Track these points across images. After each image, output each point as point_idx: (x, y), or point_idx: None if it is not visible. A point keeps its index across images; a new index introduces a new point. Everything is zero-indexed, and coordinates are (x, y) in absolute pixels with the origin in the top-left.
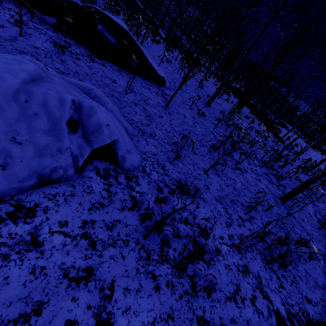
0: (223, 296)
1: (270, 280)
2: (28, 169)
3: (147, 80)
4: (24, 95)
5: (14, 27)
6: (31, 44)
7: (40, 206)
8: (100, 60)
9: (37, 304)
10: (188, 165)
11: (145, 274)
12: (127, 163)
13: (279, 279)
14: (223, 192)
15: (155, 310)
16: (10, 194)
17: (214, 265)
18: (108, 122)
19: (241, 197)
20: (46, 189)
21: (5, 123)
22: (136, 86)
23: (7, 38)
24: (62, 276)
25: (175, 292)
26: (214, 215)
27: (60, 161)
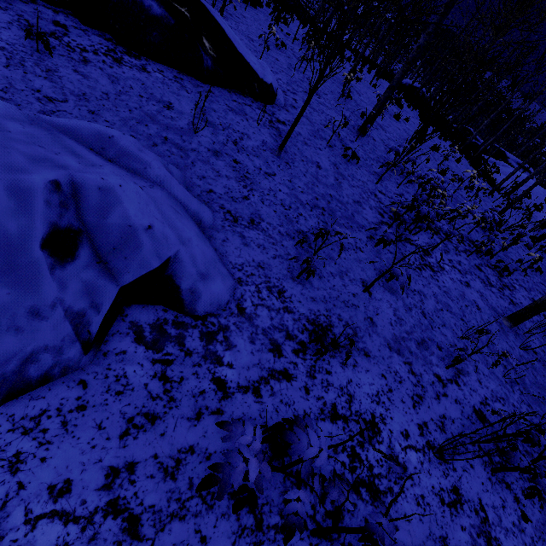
0: None
1: (502, 508)
2: None
3: (238, 94)
4: None
5: None
6: None
7: (1, 455)
8: (134, 58)
9: None
10: (331, 278)
11: None
12: (203, 301)
13: (518, 503)
14: (403, 326)
15: None
16: None
17: (395, 503)
18: (149, 220)
19: (436, 330)
20: (15, 407)
21: None
22: (215, 111)
23: None
24: None
25: None
26: (388, 385)
27: (42, 337)
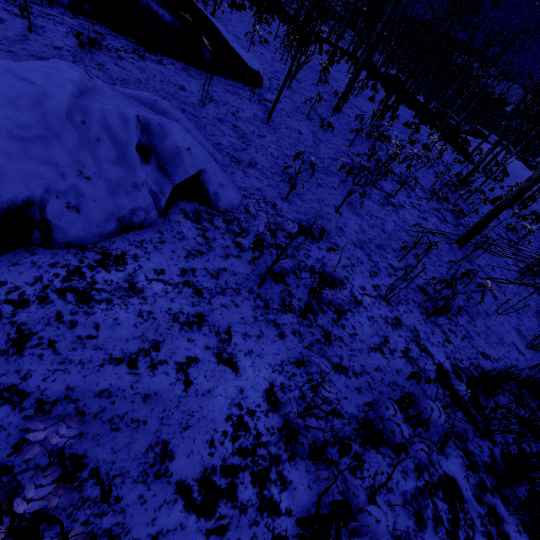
0: (366, 347)
1: (431, 334)
2: (105, 212)
3: (232, 80)
4: (79, 114)
5: (16, 19)
6: (49, 44)
7: (128, 254)
8: (153, 55)
9: (154, 343)
10: (310, 202)
11: (265, 322)
12: (223, 201)
13: (445, 334)
14: (366, 235)
15: (282, 355)
16: (92, 242)
17: (353, 316)
18: (188, 145)
19: (393, 241)
20: (129, 236)
21: (67, 153)
22: (216, 92)
23: (14, 40)
24: (172, 321)
25: (304, 340)
26: (351, 263)
27: (139, 201)
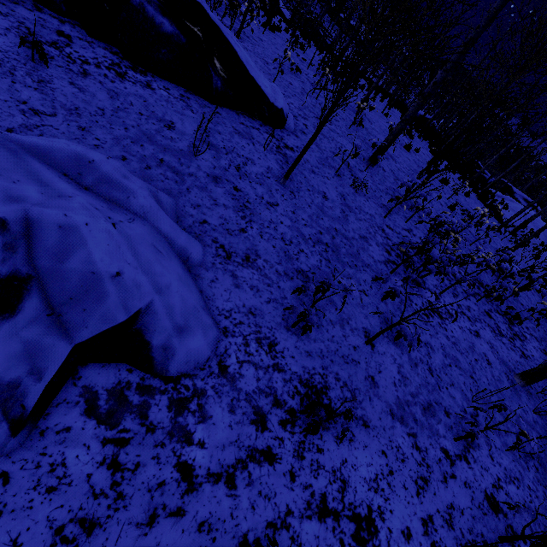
0: None
1: None
2: None
3: (247, 116)
4: None
5: None
6: None
7: None
8: (140, 74)
9: None
10: (331, 326)
11: None
12: (177, 360)
13: None
14: (408, 386)
15: None
16: None
17: None
18: (118, 265)
19: (444, 391)
20: None
21: None
22: (220, 134)
23: None
24: None
25: None
26: (388, 466)
27: None
